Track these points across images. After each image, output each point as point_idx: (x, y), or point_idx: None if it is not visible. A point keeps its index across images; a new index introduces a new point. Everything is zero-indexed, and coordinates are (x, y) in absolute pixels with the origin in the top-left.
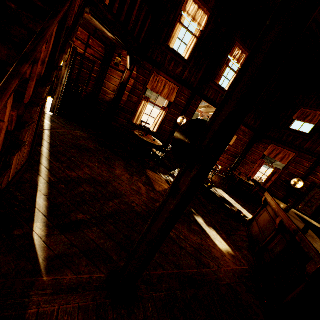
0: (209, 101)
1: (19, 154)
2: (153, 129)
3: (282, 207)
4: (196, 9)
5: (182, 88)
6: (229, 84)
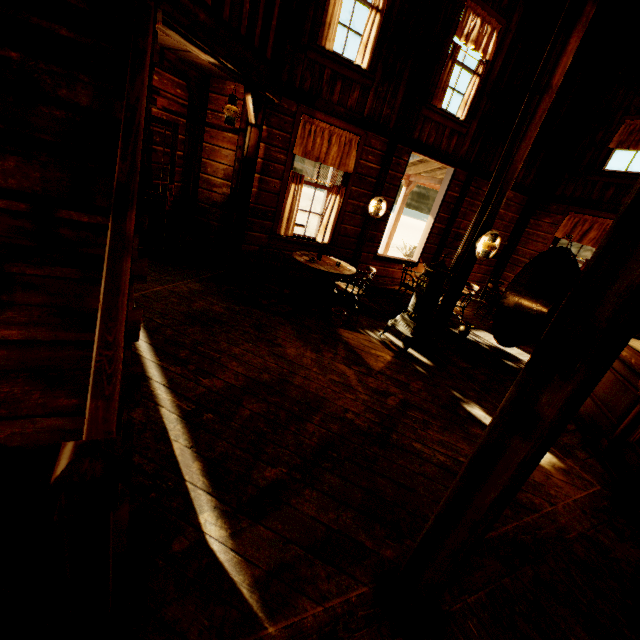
0: (426, 151)
1: None
2: (322, 239)
3: (639, 350)
4: None
5: (367, 137)
6: (463, 103)
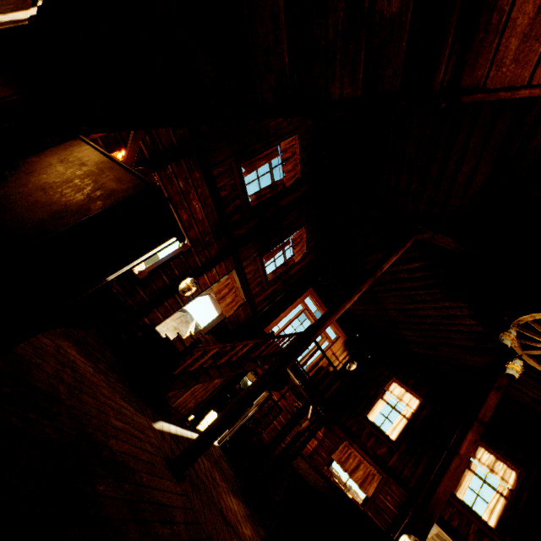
0: (447, 527)
1: (190, 396)
2: None
3: None
4: (401, 391)
5: (388, 480)
6: (488, 509)
